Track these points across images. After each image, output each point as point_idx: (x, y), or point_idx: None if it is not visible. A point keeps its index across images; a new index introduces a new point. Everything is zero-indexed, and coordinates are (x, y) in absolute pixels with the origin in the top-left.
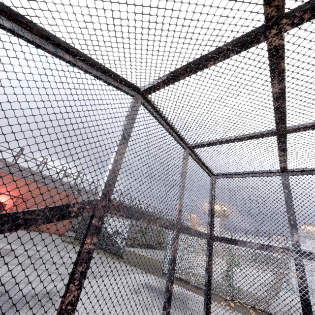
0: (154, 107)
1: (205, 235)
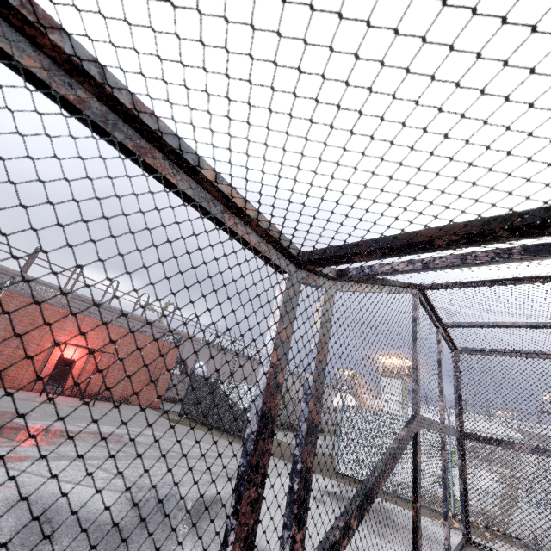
0: (427, 297)
1: (457, 432)
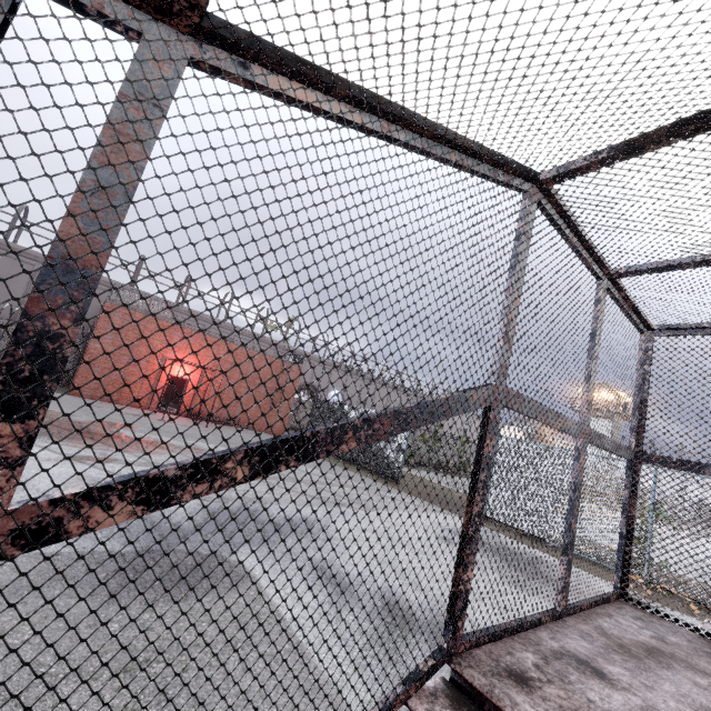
0: (559, 205)
1: (626, 451)
